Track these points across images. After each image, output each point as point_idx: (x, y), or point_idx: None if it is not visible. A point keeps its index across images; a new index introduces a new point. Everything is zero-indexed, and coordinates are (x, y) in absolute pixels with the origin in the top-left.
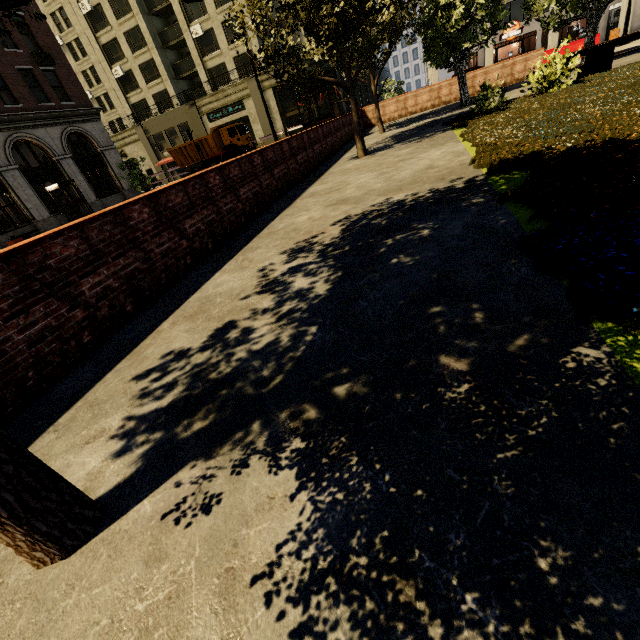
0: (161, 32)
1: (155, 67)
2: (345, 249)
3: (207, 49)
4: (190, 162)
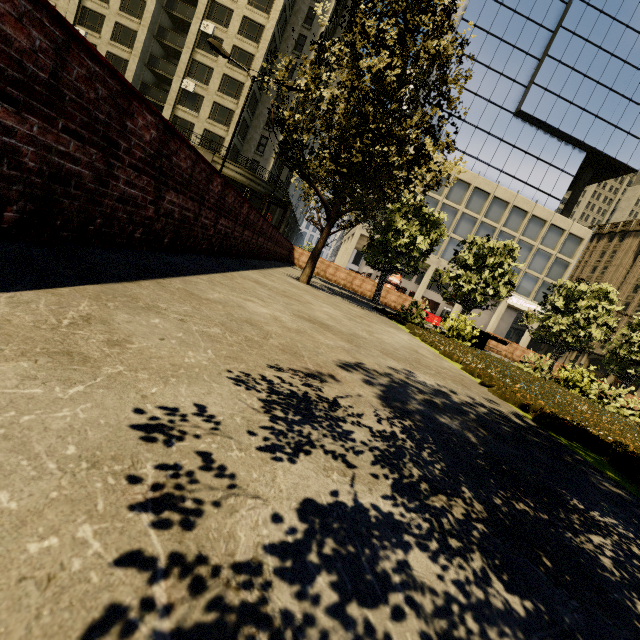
0: (155, 56)
1: (125, 67)
2: (476, 506)
3: (187, 103)
4: None
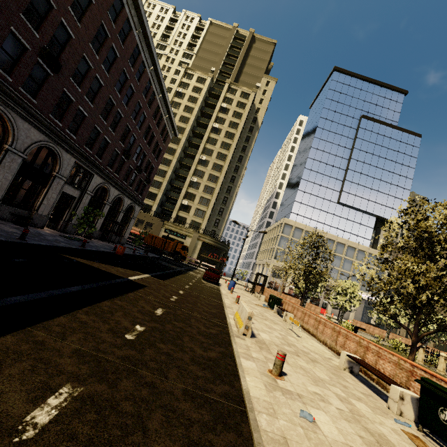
0: (169, 190)
1: (155, 196)
2: None
3: (183, 209)
4: (152, 243)
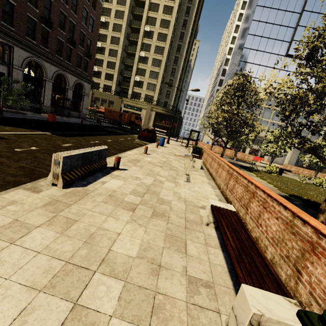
0: (122, 70)
1: (112, 77)
2: None
3: (137, 85)
4: (111, 117)
